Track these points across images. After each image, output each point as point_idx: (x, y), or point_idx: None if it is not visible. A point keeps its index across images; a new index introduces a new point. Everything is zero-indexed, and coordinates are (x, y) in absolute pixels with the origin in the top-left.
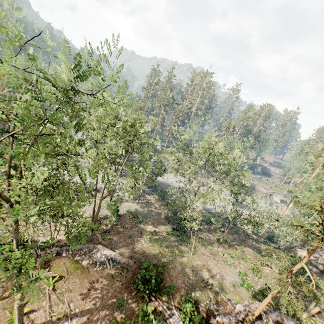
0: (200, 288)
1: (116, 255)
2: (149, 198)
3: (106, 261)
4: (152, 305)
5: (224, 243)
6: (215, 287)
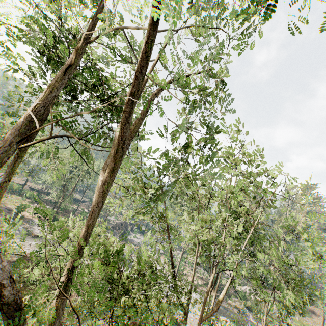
0: None
1: None
2: None
3: None
4: None
5: None
6: None
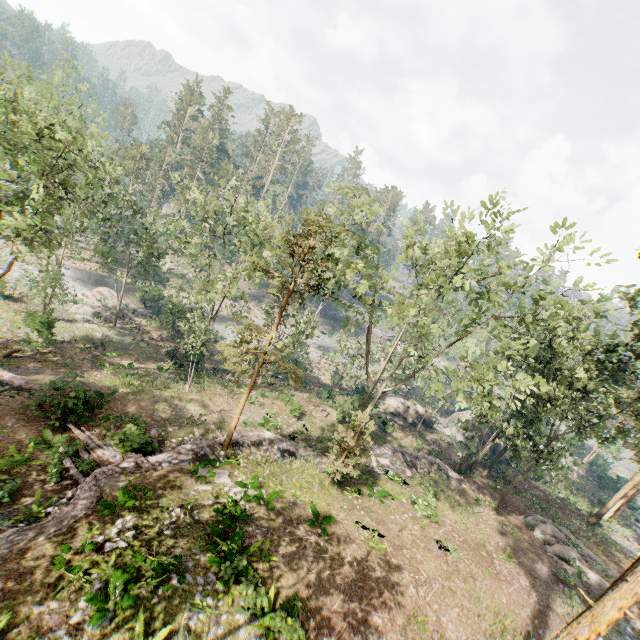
0: (180, 424)
1: (15, 378)
2: (142, 323)
3: None
4: (68, 436)
5: (267, 387)
6: (211, 425)
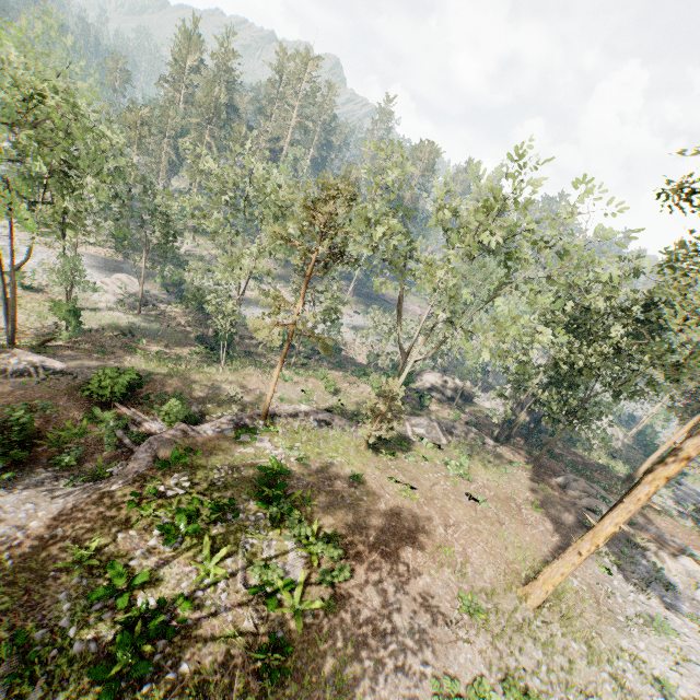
0: (218, 401)
1: (55, 363)
2: (167, 309)
3: (31, 369)
4: (116, 413)
5: (300, 368)
6: (248, 402)
